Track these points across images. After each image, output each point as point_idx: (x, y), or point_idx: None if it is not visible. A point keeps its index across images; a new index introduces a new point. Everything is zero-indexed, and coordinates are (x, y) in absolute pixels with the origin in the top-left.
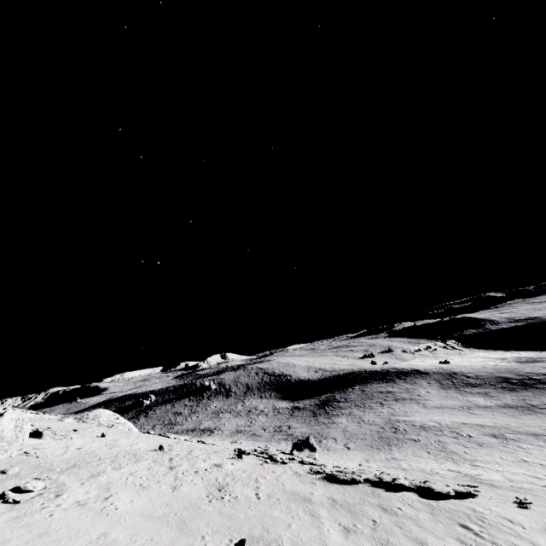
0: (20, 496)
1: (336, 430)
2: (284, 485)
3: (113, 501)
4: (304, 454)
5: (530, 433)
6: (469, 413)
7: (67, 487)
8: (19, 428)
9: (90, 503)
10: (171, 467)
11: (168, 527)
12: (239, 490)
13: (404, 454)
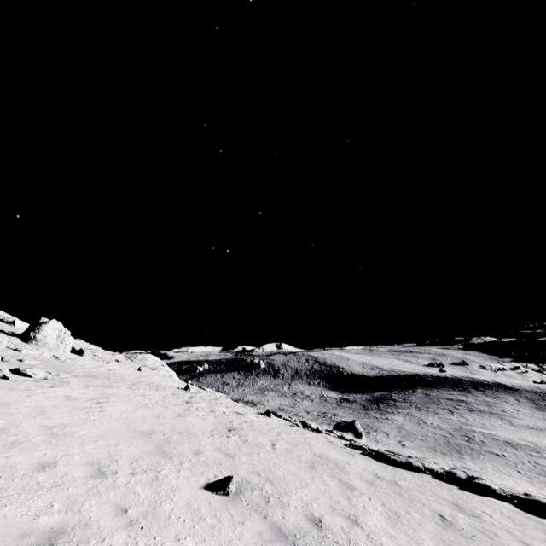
0: (16, 377)
1: (389, 425)
2: (311, 446)
3: (105, 406)
4: None
5: None
6: None
7: (69, 385)
8: (61, 339)
9: (78, 400)
10: (187, 402)
11: (146, 442)
12: (253, 436)
13: (481, 466)
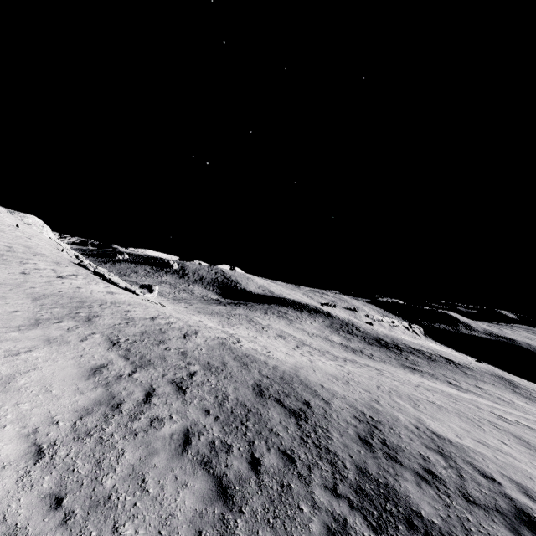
0: None
1: (203, 305)
2: (37, 247)
3: None
4: (141, 290)
5: (305, 344)
6: (309, 336)
7: None
8: None
9: None
10: None
11: None
12: (4, 234)
13: (205, 317)
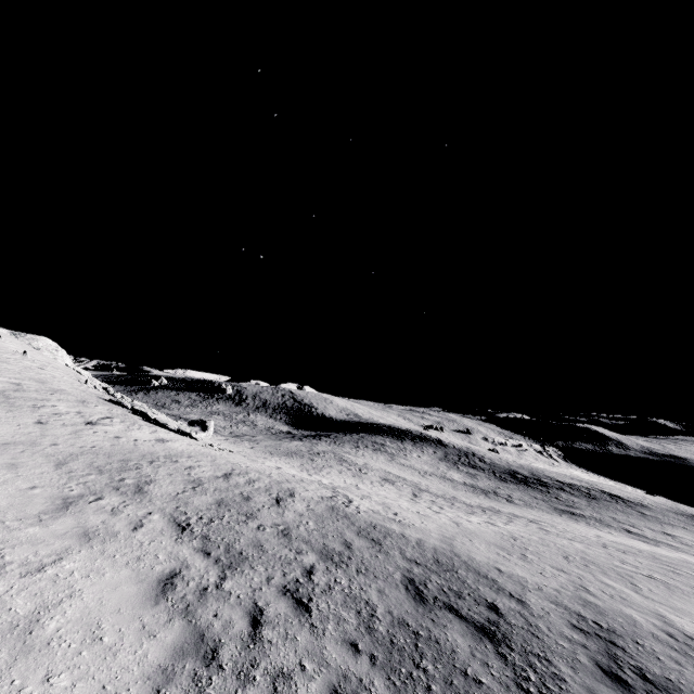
0: None
1: (273, 442)
2: (53, 381)
3: None
4: (192, 429)
5: (422, 489)
6: (421, 475)
7: None
8: None
9: None
10: None
11: None
12: (8, 365)
13: (281, 460)
